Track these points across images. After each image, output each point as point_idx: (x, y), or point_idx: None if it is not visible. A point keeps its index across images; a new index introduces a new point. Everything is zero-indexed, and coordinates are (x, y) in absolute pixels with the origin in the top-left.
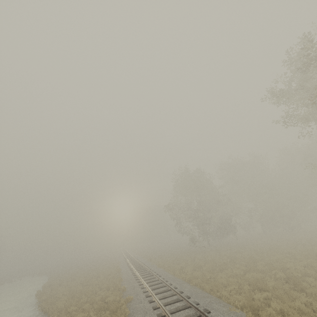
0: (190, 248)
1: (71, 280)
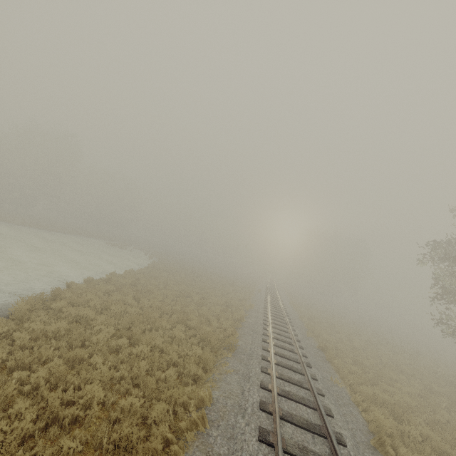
0: (452, 381)
1: (146, 290)
